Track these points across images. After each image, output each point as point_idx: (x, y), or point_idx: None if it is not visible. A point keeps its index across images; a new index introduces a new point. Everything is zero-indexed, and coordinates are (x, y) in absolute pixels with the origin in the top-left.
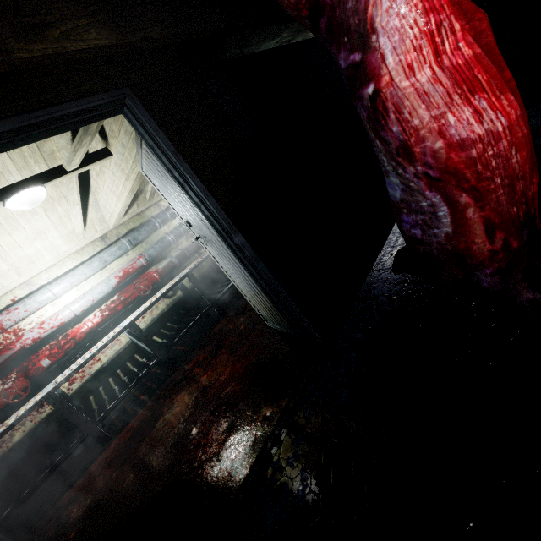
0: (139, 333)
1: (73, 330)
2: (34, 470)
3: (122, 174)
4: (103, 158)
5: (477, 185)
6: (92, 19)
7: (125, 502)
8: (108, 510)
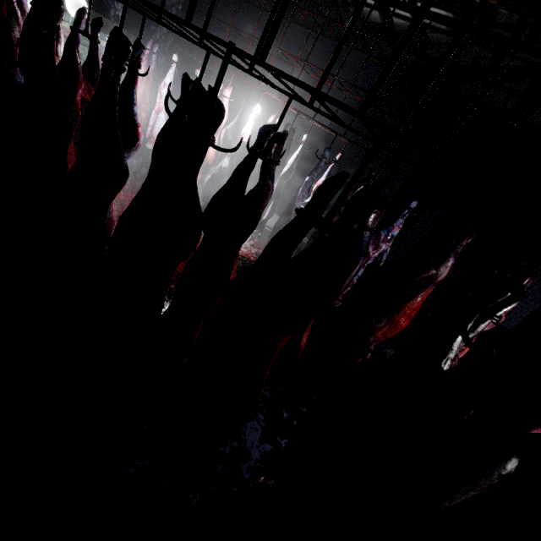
0: None
1: None
2: None
3: None
4: None
5: None
6: None
7: None
8: None
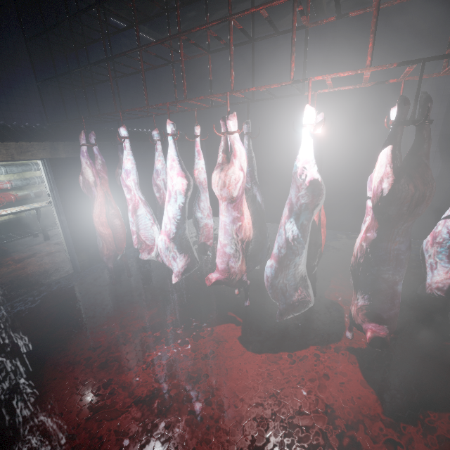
0: None
1: None
2: None
3: None
4: None
5: (105, 240)
6: (44, 151)
7: None
8: None
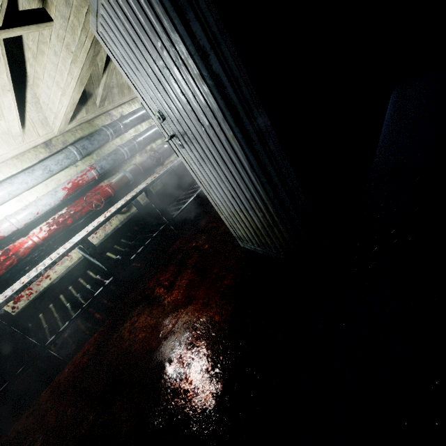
0: (92, 250)
1: (16, 244)
2: None
3: (66, 53)
4: (39, 22)
5: None
6: None
7: None
8: None
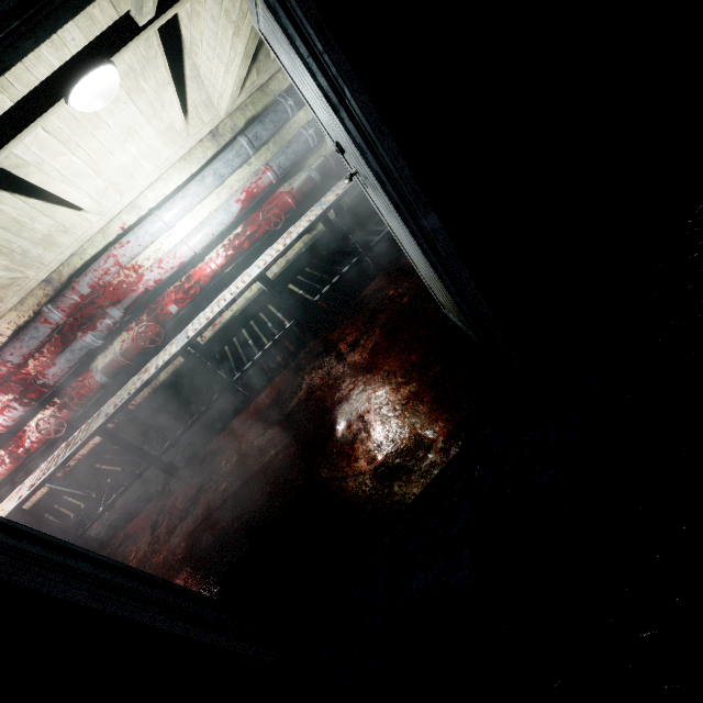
0: (271, 288)
1: (196, 270)
2: (183, 410)
3: (226, 22)
4: None
5: None
6: None
7: (268, 479)
8: (253, 478)
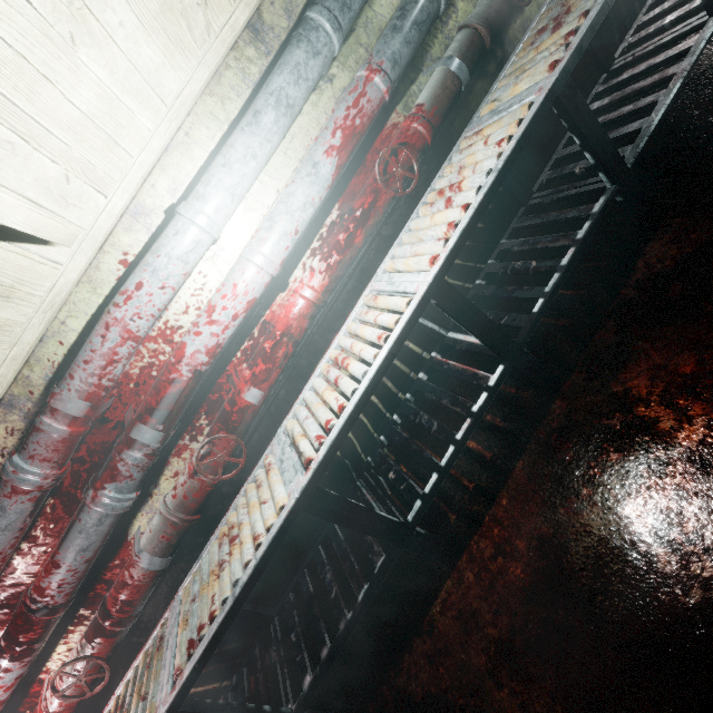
0: (458, 308)
1: (274, 310)
2: (306, 571)
3: None
4: None
5: None
6: None
7: None
8: None
